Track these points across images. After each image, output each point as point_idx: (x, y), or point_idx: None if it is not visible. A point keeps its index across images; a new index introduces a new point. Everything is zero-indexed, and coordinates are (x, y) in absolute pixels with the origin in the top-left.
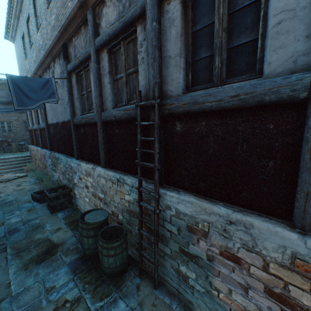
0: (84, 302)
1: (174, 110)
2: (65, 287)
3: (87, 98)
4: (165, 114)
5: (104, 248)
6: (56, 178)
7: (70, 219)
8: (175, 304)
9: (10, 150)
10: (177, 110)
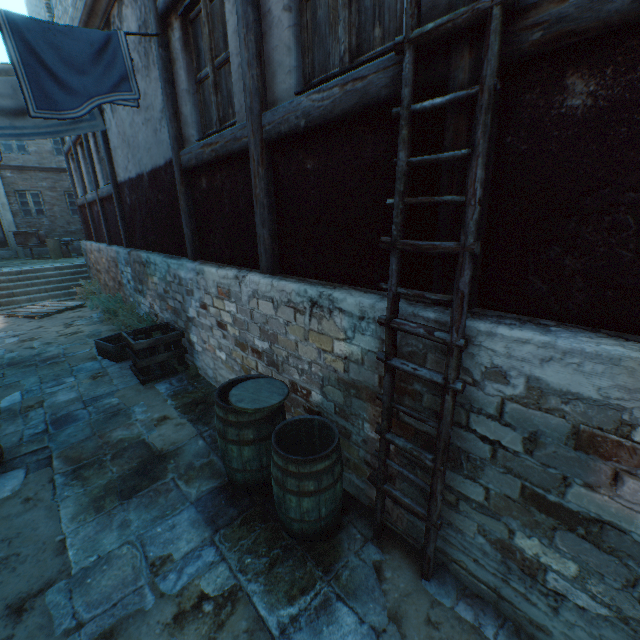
0: (248, 604)
1: (579, 16)
2: (195, 561)
3: (215, 86)
4: (529, 48)
5: (290, 475)
6: (146, 308)
7: (185, 398)
8: (491, 627)
9: (45, 255)
10: (596, 11)
